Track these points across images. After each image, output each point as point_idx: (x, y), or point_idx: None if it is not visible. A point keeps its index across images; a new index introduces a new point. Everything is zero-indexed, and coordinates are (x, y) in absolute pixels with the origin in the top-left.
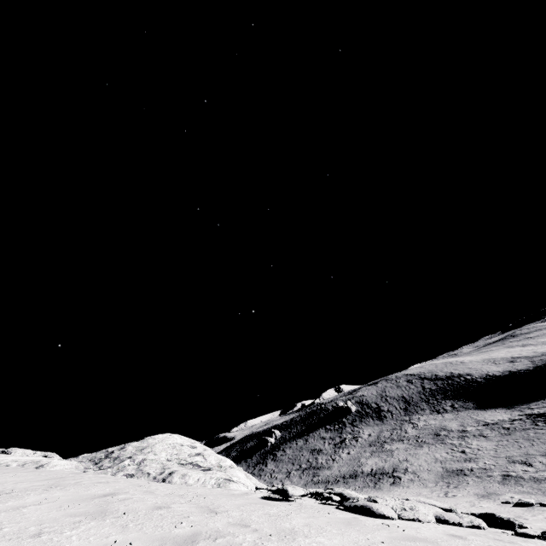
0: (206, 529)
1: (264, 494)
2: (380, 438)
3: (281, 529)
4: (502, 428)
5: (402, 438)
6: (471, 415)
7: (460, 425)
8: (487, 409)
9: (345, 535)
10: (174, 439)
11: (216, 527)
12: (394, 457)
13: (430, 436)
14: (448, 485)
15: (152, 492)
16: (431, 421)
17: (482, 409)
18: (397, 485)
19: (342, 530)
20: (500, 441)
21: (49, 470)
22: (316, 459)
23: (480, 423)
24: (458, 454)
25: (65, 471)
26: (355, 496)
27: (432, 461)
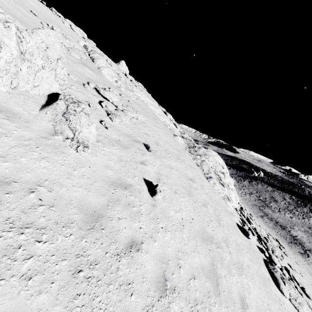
0: (216, 237)
1: (238, 219)
2: None
3: (238, 261)
4: None
5: None
6: None
7: None
8: None
9: (260, 291)
10: (218, 159)
11: (218, 238)
12: None
13: None
14: None
15: (203, 188)
16: None
17: None
18: (303, 256)
19: (260, 285)
20: None
21: (176, 140)
22: (270, 202)
23: None
24: None
25: (180, 145)
26: (276, 268)
27: None
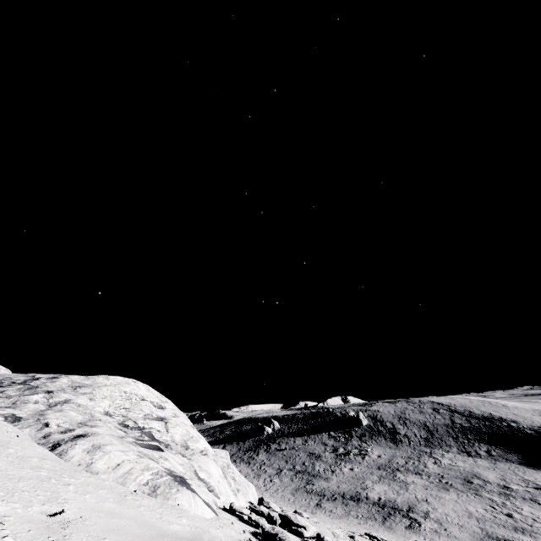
0: None
1: None
2: (392, 464)
3: None
4: None
5: (420, 472)
6: (515, 469)
7: (500, 478)
8: (538, 469)
9: None
10: (135, 388)
11: None
12: (409, 492)
13: (458, 480)
14: None
15: None
16: (458, 462)
17: (530, 466)
18: (416, 531)
19: None
20: None
21: None
22: (313, 464)
23: (530, 484)
24: (503, 516)
25: None
26: None
27: (463, 513)
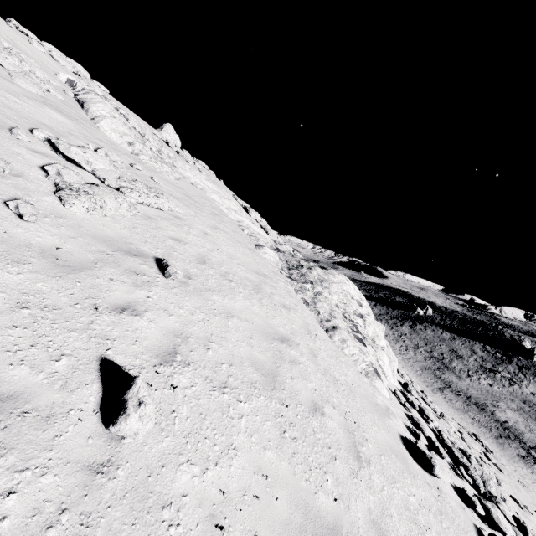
0: (347, 522)
1: (403, 421)
2: None
3: None
4: None
5: None
6: None
7: None
8: None
9: None
10: (348, 288)
11: (356, 522)
12: None
13: None
14: None
15: (315, 356)
16: None
17: None
18: (527, 464)
19: None
20: None
21: (261, 255)
22: (451, 360)
23: None
24: None
25: (269, 264)
26: None
27: None
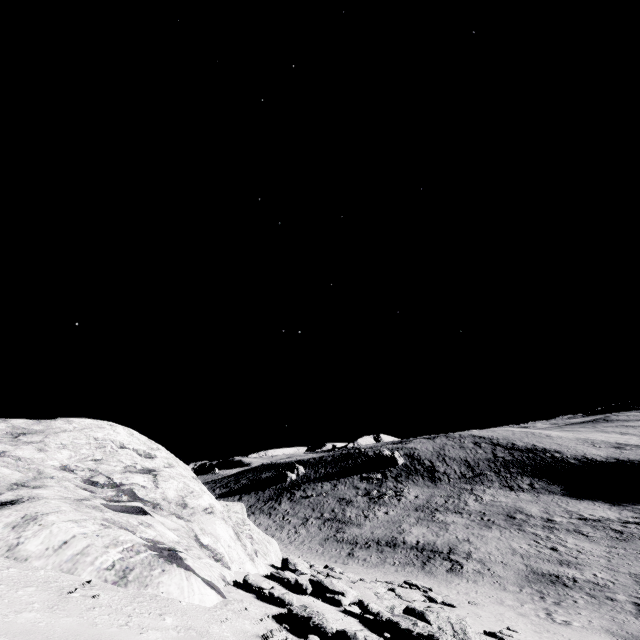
0: None
1: None
2: (431, 504)
3: None
4: (611, 530)
5: (460, 511)
6: (558, 501)
7: (543, 511)
8: (581, 500)
9: None
10: (111, 433)
11: None
12: (450, 533)
13: (501, 516)
14: (541, 597)
15: None
16: (501, 498)
17: (573, 497)
18: (458, 574)
19: None
20: (612, 547)
21: None
22: (344, 511)
23: (574, 515)
24: (547, 550)
25: None
26: None
27: (507, 551)
